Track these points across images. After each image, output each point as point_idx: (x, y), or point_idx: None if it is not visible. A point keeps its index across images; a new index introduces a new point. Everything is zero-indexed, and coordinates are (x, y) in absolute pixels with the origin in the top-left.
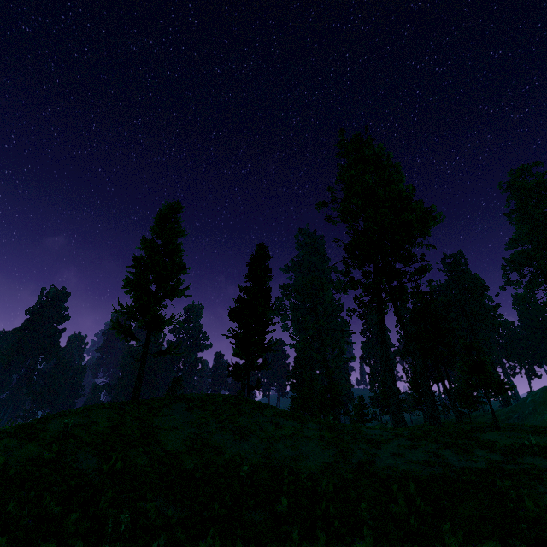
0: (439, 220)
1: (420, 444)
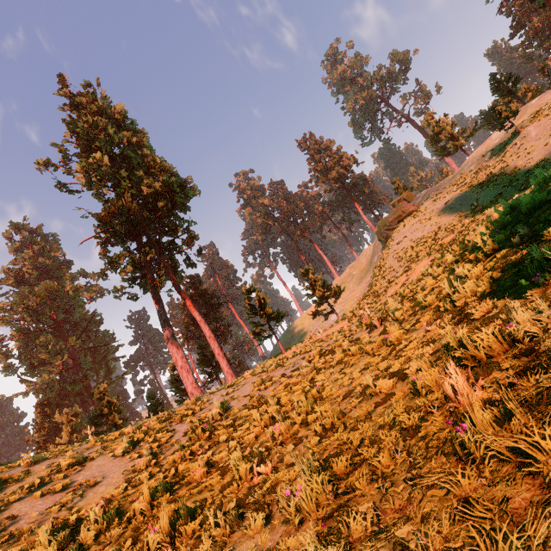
0: (198, 190)
1: (241, 383)
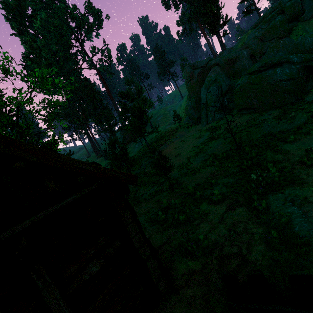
0: None
1: None
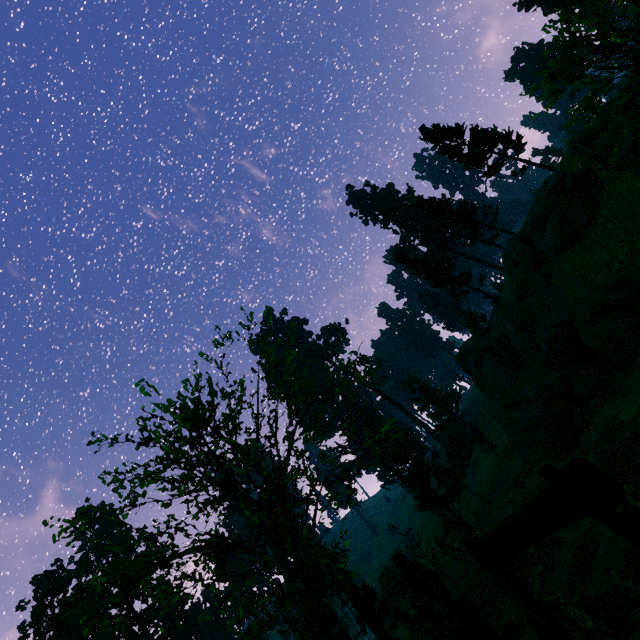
0: None
1: None
